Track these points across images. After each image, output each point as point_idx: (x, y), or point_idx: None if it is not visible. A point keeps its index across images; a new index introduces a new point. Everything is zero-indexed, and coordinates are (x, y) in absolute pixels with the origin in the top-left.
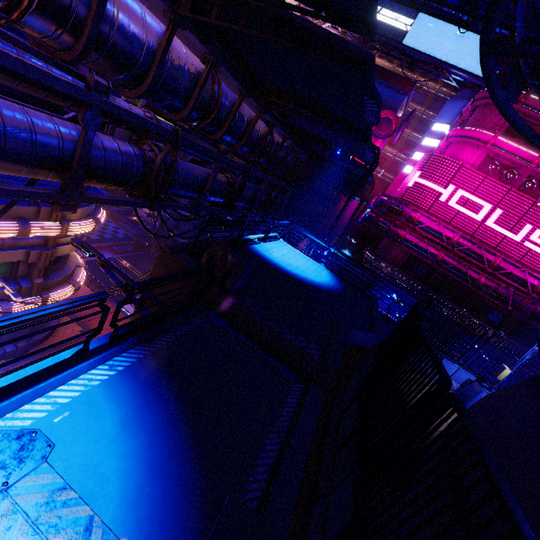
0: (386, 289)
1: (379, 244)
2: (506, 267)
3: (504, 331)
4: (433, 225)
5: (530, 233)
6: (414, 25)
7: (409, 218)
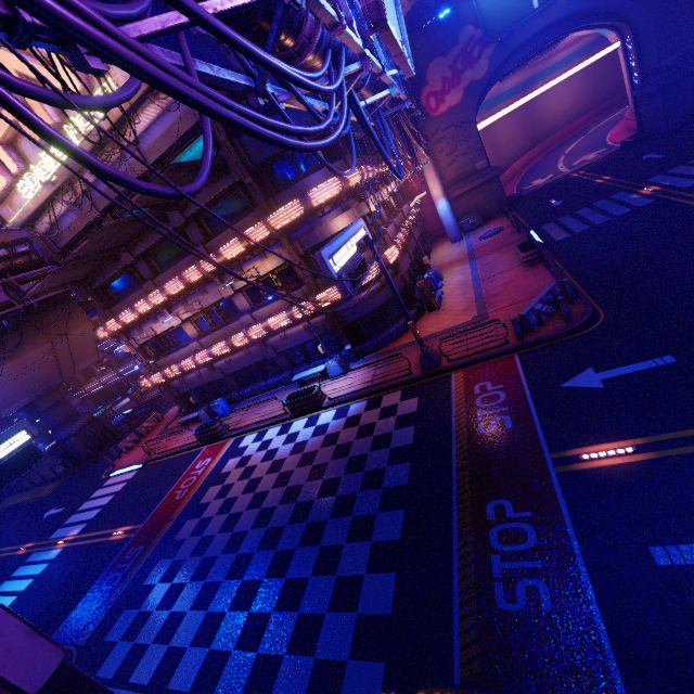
0: None
1: None
2: None
3: None
4: None
5: None
6: None
7: None
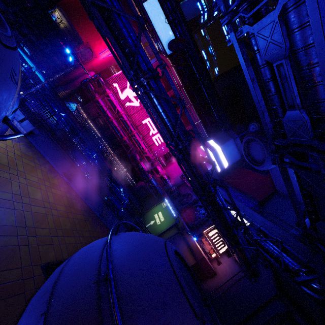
0: (61, 110)
1: (88, 103)
2: (137, 136)
3: (128, 168)
4: (114, 101)
5: (151, 126)
6: (151, 0)
7: (104, 92)
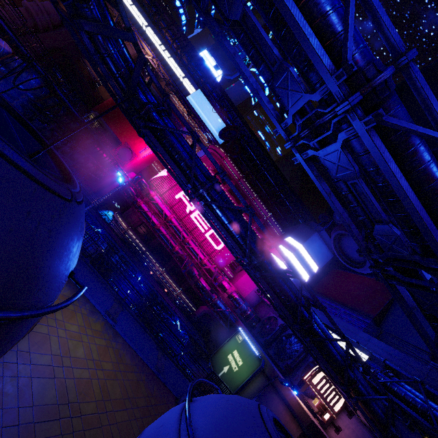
0: (97, 225)
1: (128, 209)
2: (191, 244)
3: (183, 288)
4: (160, 204)
5: (209, 229)
6: (195, 93)
7: (148, 194)
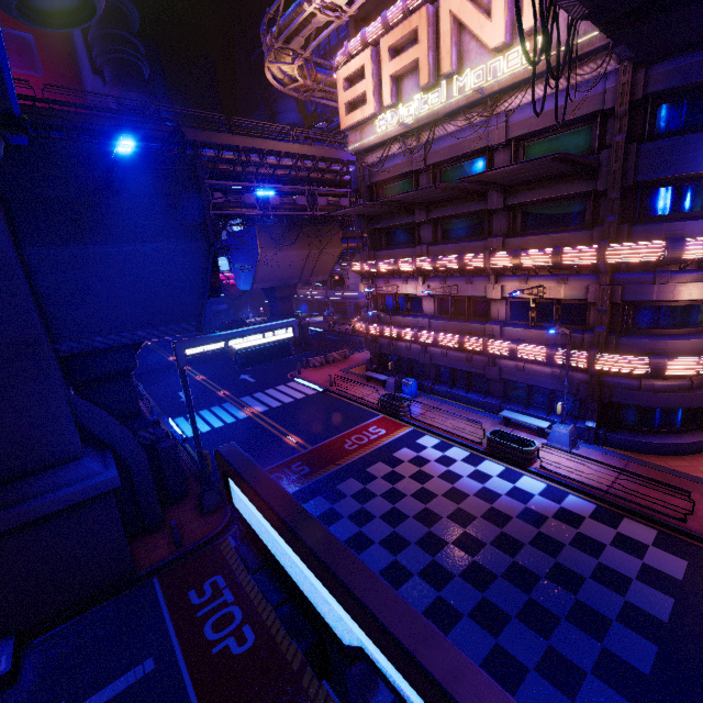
0: None
1: None
2: None
3: None
4: None
5: None
6: None
7: None
